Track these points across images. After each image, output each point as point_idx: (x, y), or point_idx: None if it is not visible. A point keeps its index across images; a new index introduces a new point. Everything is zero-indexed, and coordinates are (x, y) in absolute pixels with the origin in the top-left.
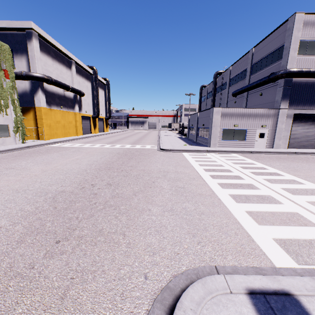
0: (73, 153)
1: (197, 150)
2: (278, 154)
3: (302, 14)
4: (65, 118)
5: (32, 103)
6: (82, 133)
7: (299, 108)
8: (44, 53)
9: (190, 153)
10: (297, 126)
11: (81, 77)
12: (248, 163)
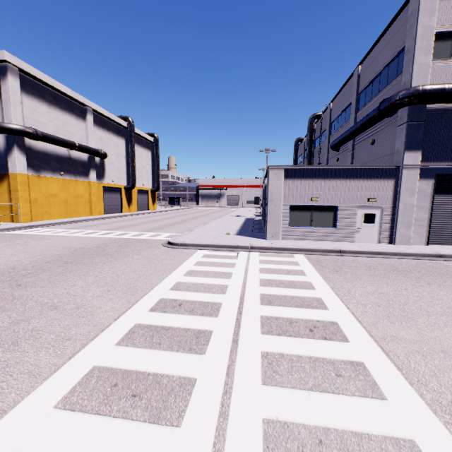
0: (2, 247)
1: (230, 246)
2: (399, 259)
3: None
4: (68, 190)
5: (7, 168)
6: (103, 211)
7: (446, 162)
8: (32, 97)
9: (212, 251)
10: (445, 200)
11: (107, 131)
12: (298, 282)
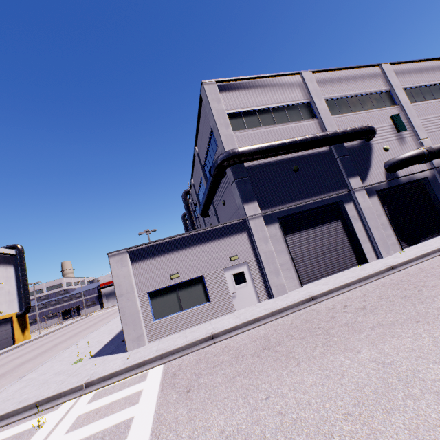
0: None
1: (49, 399)
2: (275, 320)
3: (213, 83)
4: None
5: None
6: None
7: (281, 206)
8: None
9: (3, 430)
10: (296, 238)
11: None
12: None
